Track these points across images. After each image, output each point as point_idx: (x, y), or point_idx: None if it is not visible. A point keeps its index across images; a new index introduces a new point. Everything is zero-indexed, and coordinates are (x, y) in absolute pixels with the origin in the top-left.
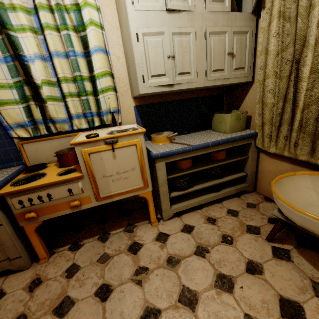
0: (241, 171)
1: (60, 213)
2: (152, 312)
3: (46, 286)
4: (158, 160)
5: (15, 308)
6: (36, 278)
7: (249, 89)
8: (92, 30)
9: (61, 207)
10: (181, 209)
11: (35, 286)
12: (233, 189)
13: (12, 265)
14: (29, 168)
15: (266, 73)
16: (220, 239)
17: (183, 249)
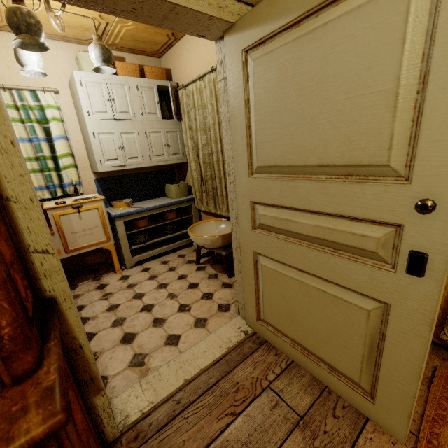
0: None
1: None
2: (115, 306)
3: None
4: (117, 220)
5: None
6: None
7: (188, 167)
8: (55, 124)
9: None
10: (142, 258)
11: None
12: (185, 240)
13: None
14: None
15: (190, 159)
16: (167, 270)
17: (140, 279)
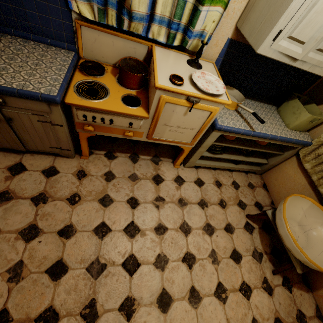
0: (266, 157)
1: (113, 135)
2: (162, 227)
3: (90, 180)
4: (217, 130)
5: (70, 187)
6: (81, 170)
7: None
8: None
9: (116, 131)
10: (202, 165)
11: (82, 176)
12: (248, 168)
13: (61, 152)
14: (84, 63)
15: None
16: (218, 202)
17: (191, 197)
